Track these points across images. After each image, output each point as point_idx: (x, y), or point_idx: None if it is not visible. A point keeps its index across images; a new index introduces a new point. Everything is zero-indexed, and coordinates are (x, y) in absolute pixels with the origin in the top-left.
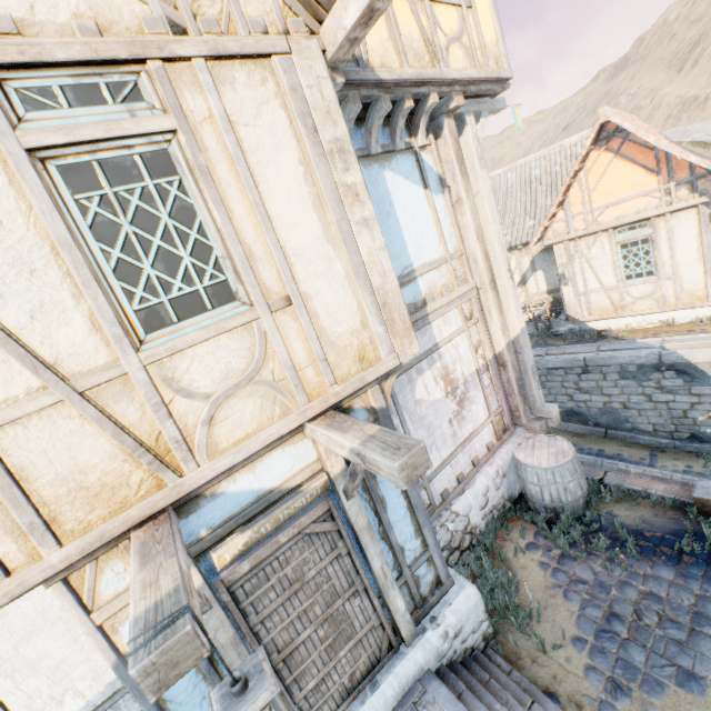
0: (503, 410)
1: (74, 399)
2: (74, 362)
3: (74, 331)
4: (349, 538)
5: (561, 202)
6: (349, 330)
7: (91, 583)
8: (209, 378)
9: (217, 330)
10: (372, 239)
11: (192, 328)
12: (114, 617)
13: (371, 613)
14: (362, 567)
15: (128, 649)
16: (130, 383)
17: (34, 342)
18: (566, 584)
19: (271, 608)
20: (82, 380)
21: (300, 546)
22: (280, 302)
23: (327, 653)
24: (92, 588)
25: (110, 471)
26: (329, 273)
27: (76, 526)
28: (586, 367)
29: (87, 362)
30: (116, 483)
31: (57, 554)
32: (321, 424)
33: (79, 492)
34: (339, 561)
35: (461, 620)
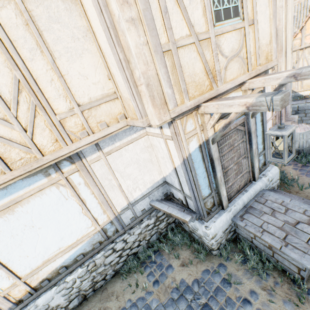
0: (276, 115)
1: (197, 43)
2: (197, 28)
3: (198, 14)
4: (247, 135)
5: (301, 28)
6: (265, 43)
7: (184, 125)
8: (227, 49)
9: (233, 28)
10: (279, 1)
11: (226, 25)
12: (188, 139)
13: (247, 166)
14: (248, 148)
15: (190, 152)
16: (209, 43)
17: (189, 15)
18: (306, 173)
19: (225, 152)
20: (199, 36)
21: (234, 133)
22: (251, 22)
23: (235, 175)
24: (184, 126)
25: (201, 78)
26: (264, 14)
27: (191, 96)
28: (297, 110)
29: (200, 29)
30: (201, 83)
31: (188, 103)
32: (259, 77)
33: (193, 83)
34: (243, 143)
35: (273, 176)
